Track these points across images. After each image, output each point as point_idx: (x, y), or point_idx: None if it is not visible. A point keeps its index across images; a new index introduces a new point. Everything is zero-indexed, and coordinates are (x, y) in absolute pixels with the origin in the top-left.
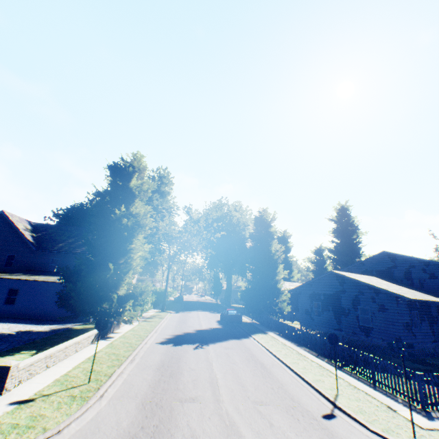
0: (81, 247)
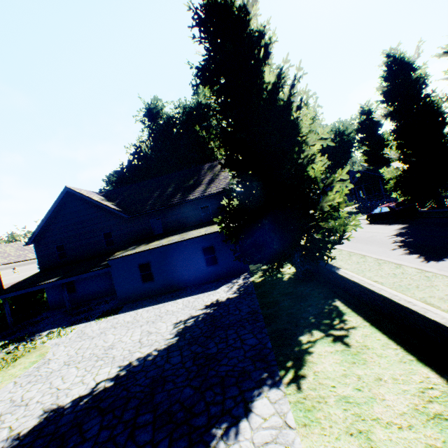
0: (174, 196)
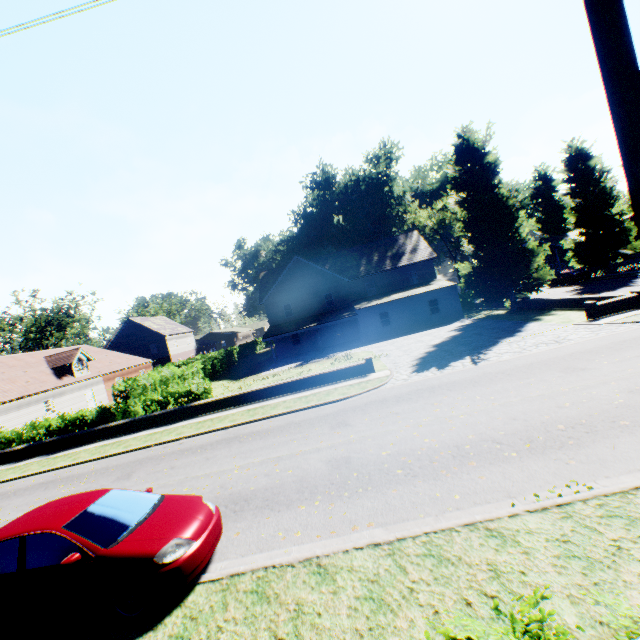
0: (383, 264)
